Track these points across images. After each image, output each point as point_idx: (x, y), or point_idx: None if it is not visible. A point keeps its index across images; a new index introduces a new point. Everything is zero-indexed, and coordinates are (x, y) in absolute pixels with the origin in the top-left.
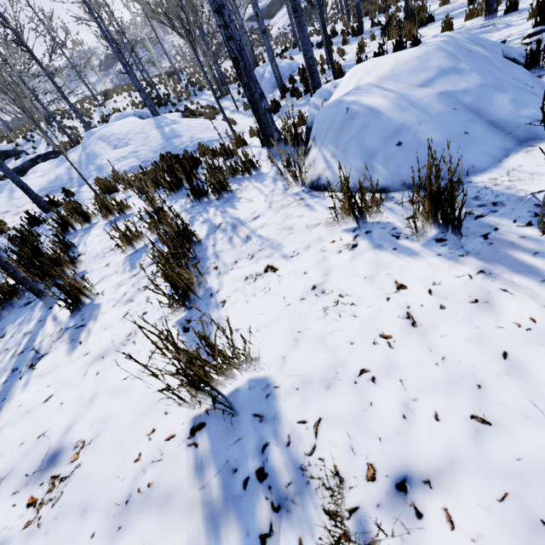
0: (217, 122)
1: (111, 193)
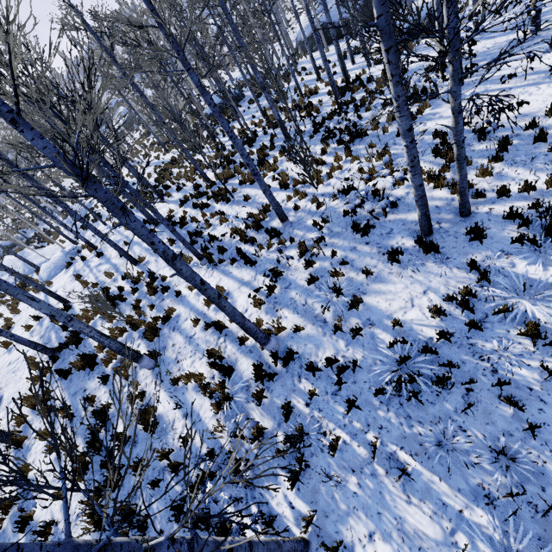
0: (51, 248)
1: (4, 297)
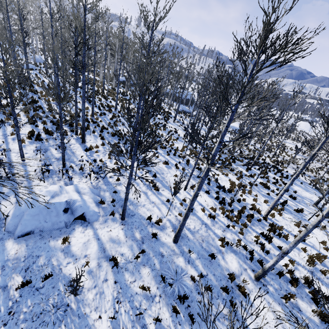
0: None
1: None
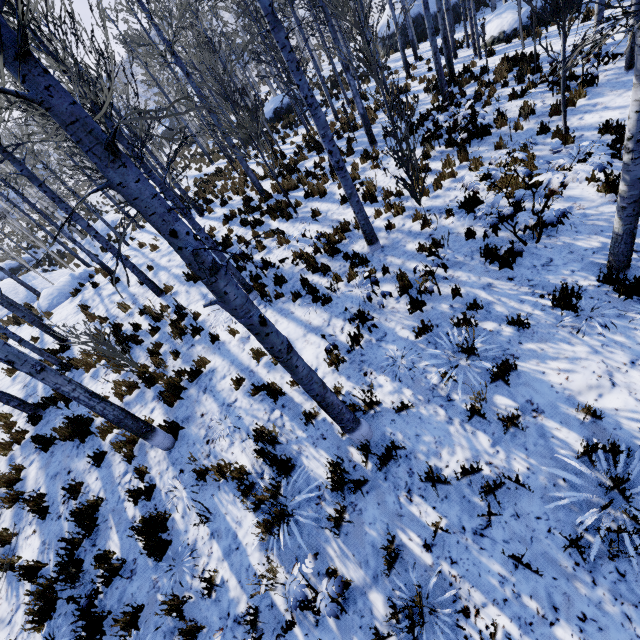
0: (62, 272)
1: None
